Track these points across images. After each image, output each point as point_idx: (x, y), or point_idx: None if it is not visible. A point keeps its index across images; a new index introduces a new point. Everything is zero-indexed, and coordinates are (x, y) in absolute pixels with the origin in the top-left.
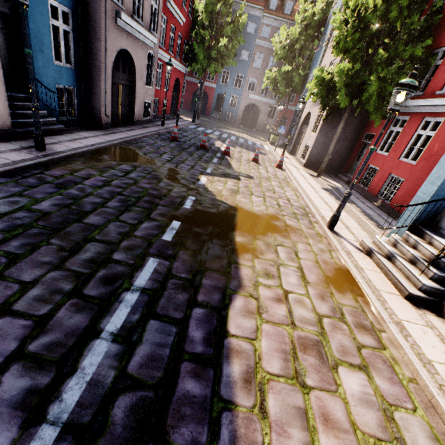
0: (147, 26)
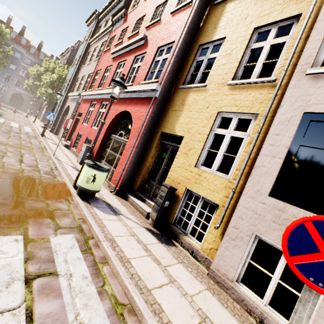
0: None
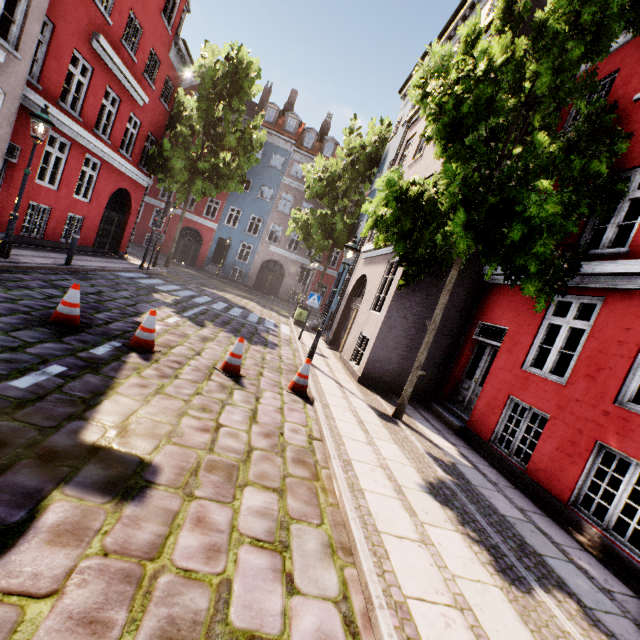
0: None
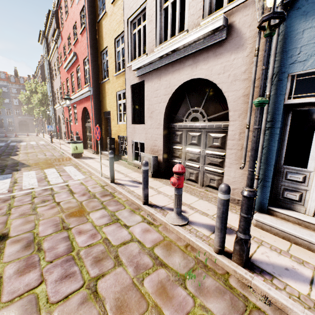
0: None
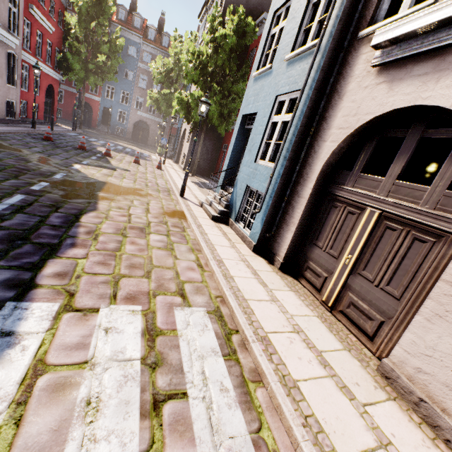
0: (5, 26)
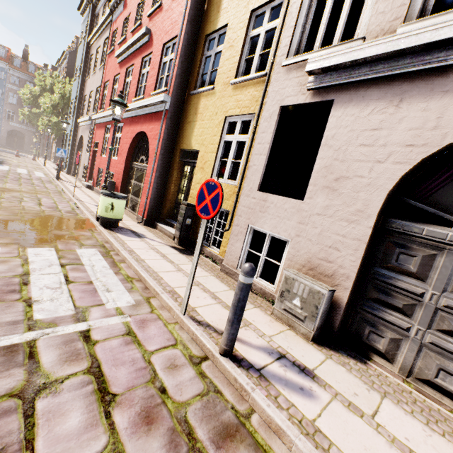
0: None
